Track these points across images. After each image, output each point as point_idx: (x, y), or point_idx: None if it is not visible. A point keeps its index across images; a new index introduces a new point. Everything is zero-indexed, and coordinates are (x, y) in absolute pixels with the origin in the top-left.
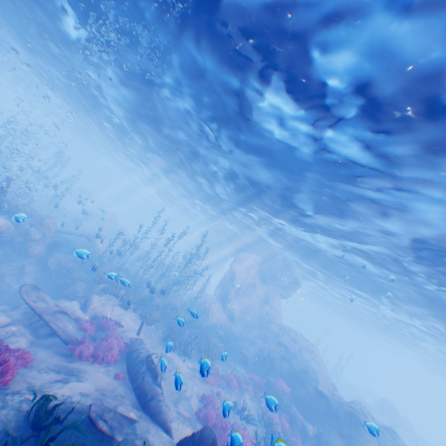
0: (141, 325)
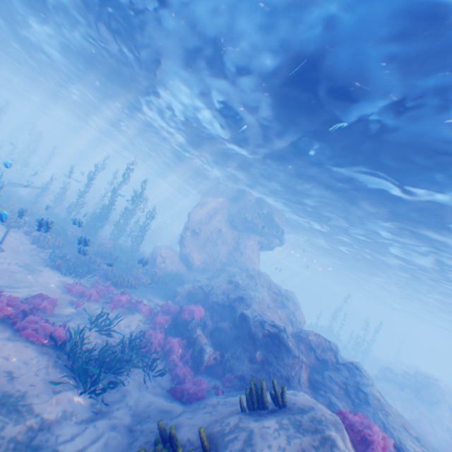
0: (5, 234)
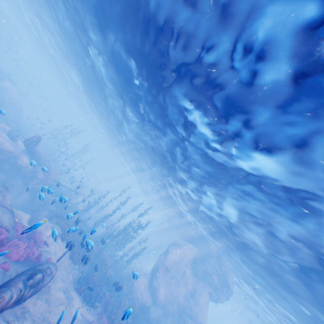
0: (63, 254)
